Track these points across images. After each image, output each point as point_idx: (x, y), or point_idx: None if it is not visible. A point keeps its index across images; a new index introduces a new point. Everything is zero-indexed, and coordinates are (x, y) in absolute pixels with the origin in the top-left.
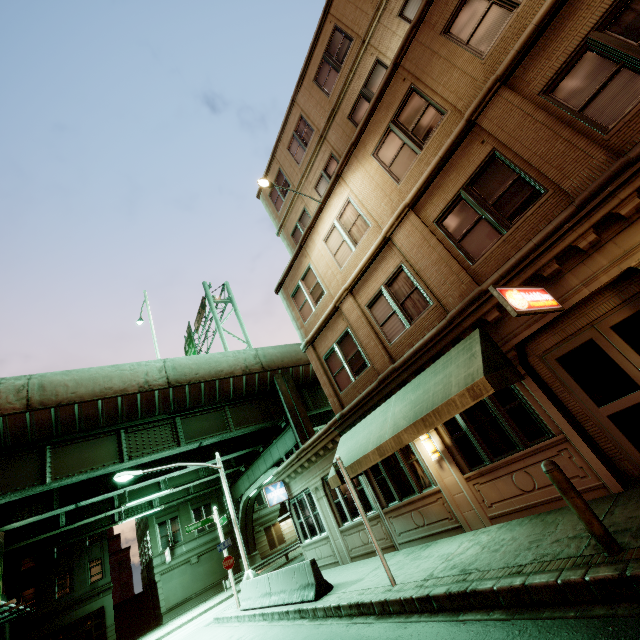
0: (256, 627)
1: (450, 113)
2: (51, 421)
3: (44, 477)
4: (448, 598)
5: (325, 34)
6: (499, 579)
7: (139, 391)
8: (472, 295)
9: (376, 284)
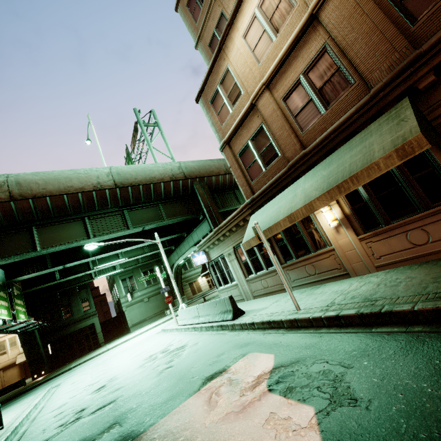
0: (191, 334)
1: None
2: (31, 209)
3: (35, 247)
4: (359, 317)
5: None
6: (417, 303)
7: (94, 189)
8: (406, 61)
9: (294, 74)
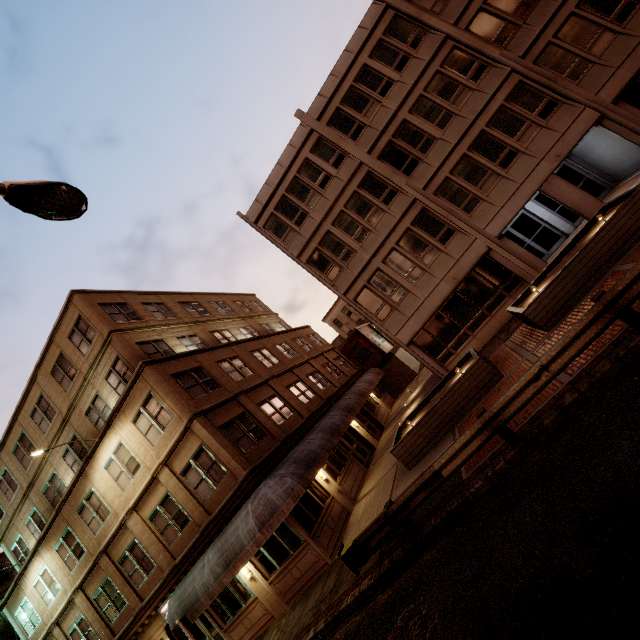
0: None
1: (88, 551)
2: None
3: None
4: None
5: (17, 430)
6: None
7: None
8: None
9: (71, 621)
